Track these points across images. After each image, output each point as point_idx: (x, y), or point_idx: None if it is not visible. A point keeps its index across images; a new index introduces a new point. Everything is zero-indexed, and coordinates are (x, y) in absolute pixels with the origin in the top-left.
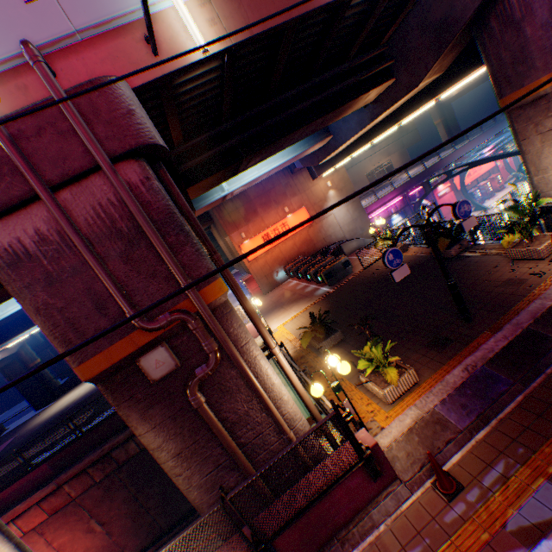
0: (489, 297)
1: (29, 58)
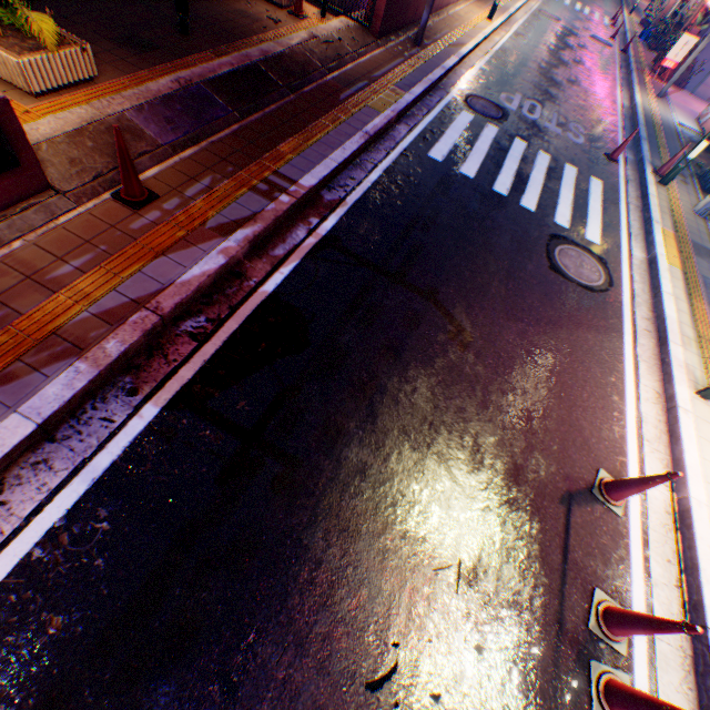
0: (219, 21)
1: None
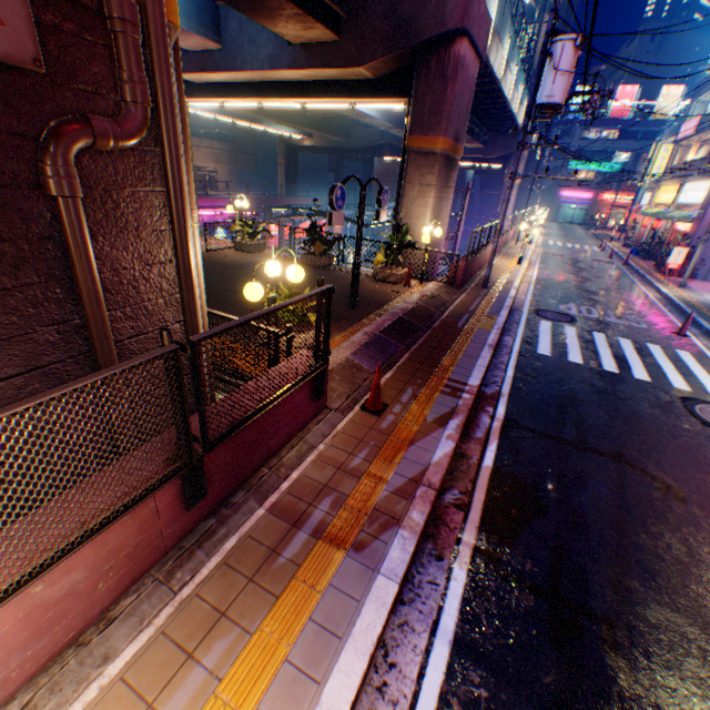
0: (366, 297)
1: None
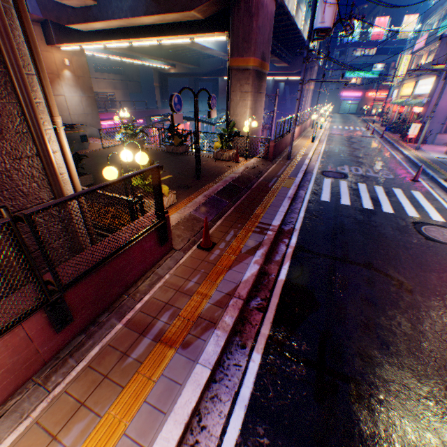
0: (208, 171)
1: None
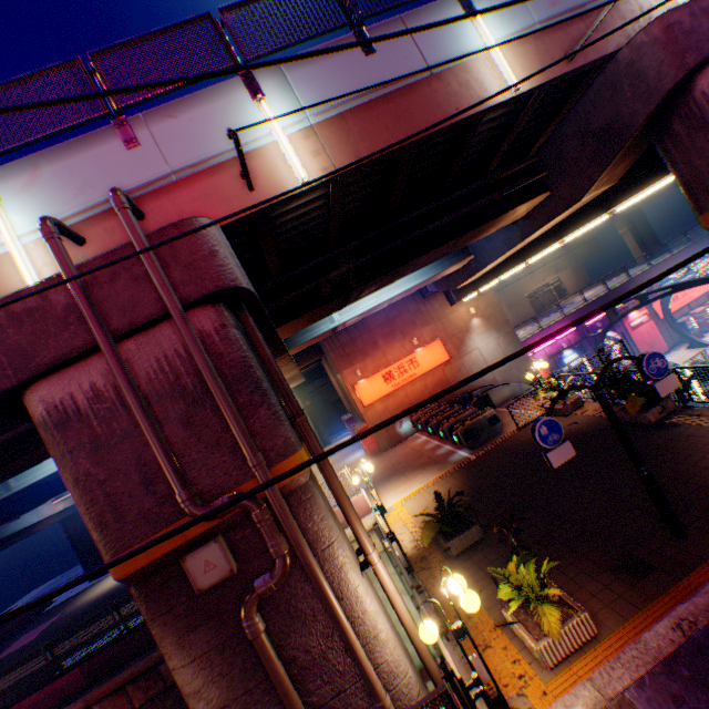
0: None
1: (115, 205)
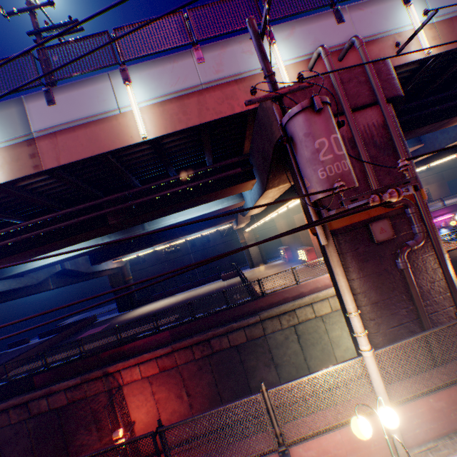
0: None
1: (359, 43)
